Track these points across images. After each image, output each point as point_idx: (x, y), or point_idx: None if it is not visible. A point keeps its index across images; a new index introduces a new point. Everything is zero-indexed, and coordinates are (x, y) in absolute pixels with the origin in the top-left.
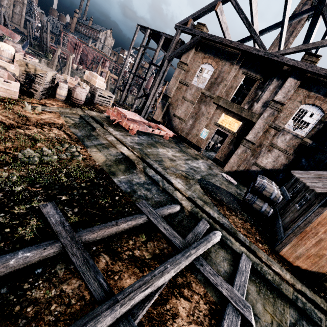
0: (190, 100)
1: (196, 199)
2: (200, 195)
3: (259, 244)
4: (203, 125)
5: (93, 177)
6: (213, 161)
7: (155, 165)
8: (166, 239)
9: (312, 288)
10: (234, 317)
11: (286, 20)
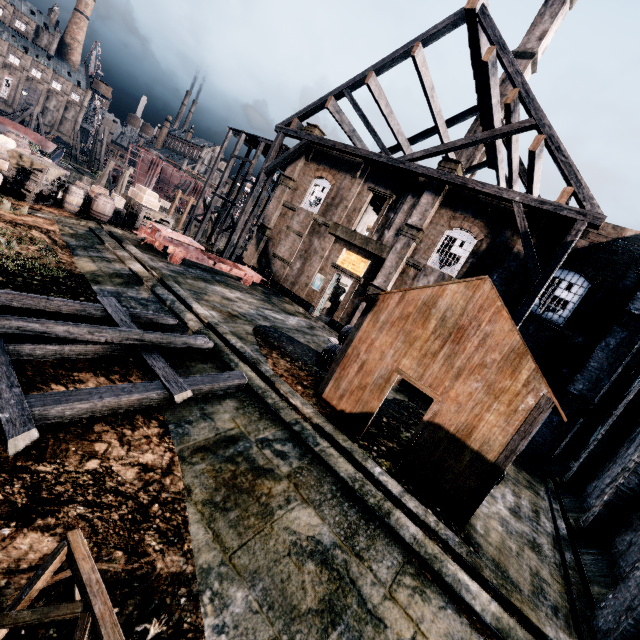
0: (297, 231)
1: (220, 326)
2: (239, 332)
3: (298, 386)
4: (316, 268)
5: (60, 277)
6: (329, 325)
7: (177, 288)
8: None
9: (350, 434)
10: (153, 387)
11: (440, 122)
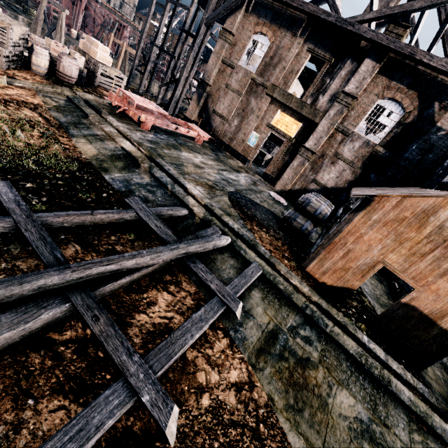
0: (236, 90)
1: (215, 207)
2: (224, 207)
3: (285, 260)
4: (252, 127)
5: (75, 169)
6: (263, 177)
7: (167, 167)
8: (161, 242)
9: (333, 303)
10: (216, 306)
11: None
